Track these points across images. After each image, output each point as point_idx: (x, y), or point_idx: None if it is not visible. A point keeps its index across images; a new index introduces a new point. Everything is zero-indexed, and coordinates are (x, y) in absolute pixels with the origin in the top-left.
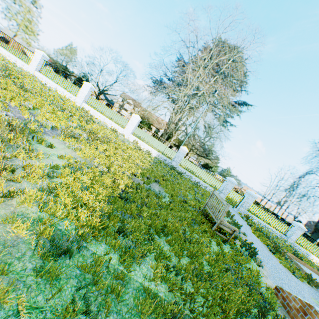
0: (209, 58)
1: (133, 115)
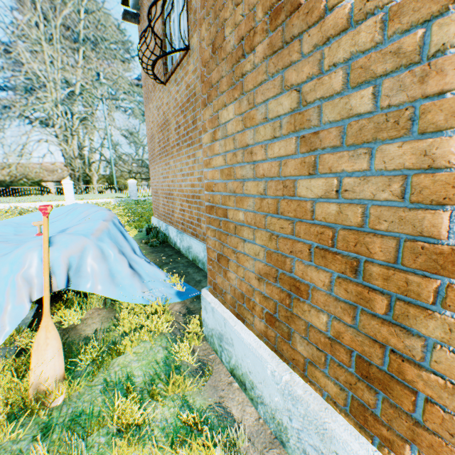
0: (62, 48)
1: (64, 182)
